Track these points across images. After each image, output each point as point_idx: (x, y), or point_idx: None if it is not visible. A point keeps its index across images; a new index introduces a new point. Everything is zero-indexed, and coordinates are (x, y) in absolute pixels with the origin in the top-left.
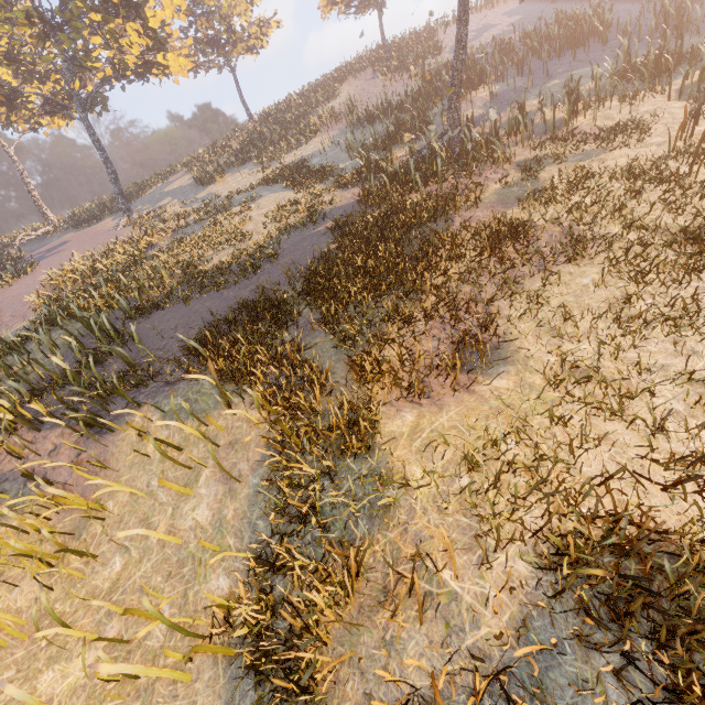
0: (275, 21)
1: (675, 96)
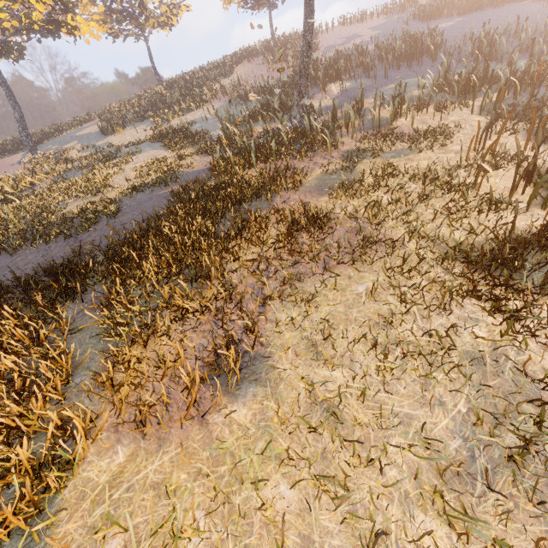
0: (185, 5)
1: (478, 111)
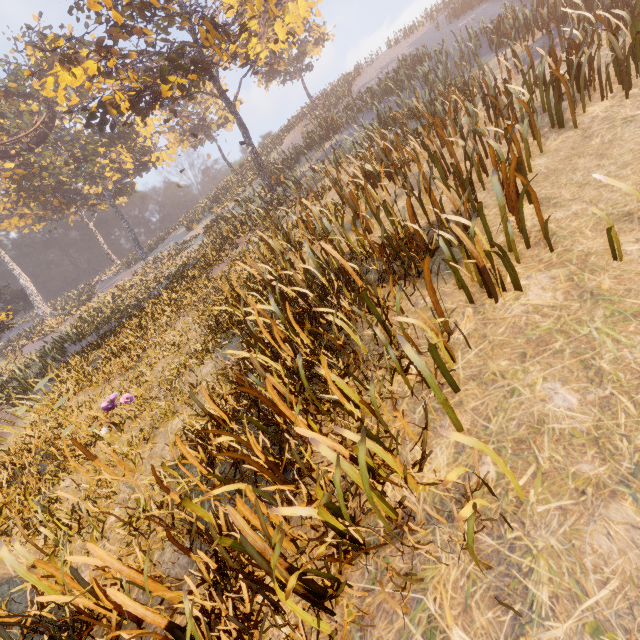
0: (238, 100)
1: None
